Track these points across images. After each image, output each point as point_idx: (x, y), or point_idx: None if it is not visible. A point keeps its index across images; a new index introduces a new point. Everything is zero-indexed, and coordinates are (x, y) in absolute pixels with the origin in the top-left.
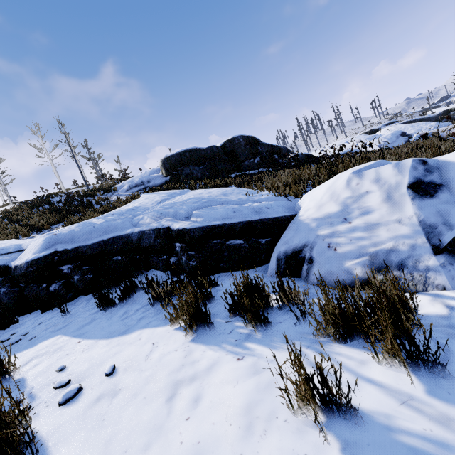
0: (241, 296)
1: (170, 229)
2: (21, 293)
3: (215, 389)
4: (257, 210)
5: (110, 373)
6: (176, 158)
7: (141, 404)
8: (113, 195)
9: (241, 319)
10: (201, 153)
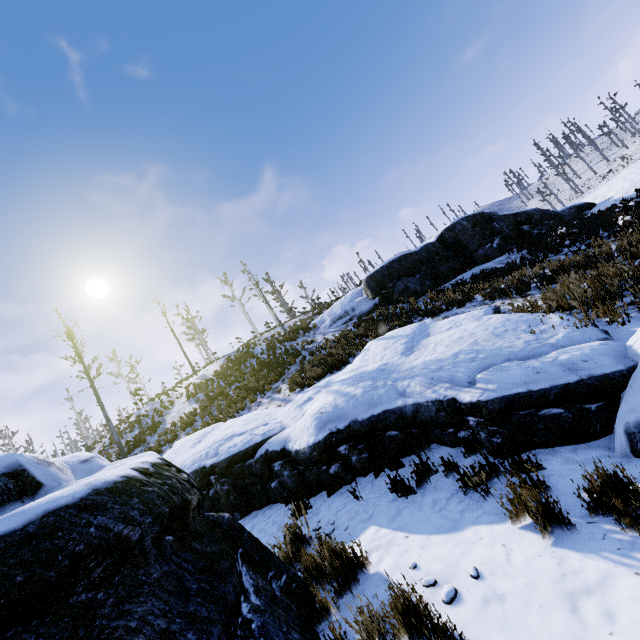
0: (604, 493)
1: (456, 401)
2: (301, 476)
3: (627, 606)
4: (569, 366)
5: (477, 576)
6: (382, 273)
7: (541, 613)
8: (316, 334)
9: (608, 520)
10: (413, 258)
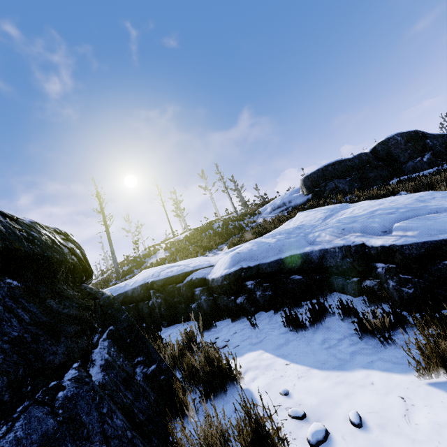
0: None
1: (365, 247)
2: (215, 302)
3: None
4: None
5: (359, 424)
6: (318, 174)
7: None
8: (258, 217)
9: None
10: (346, 164)
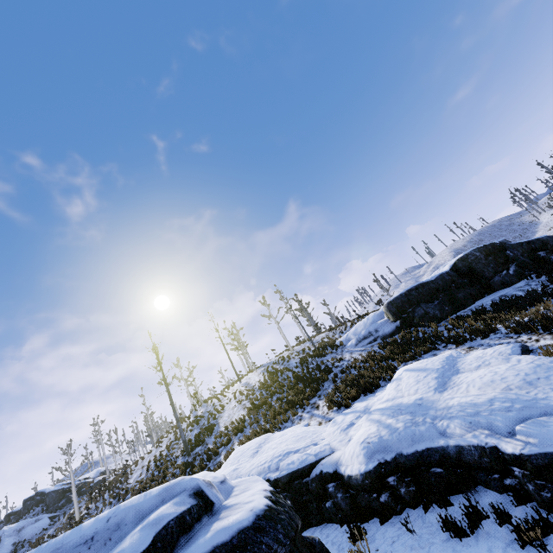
0: None
1: (498, 450)
2: (353, 500)
3: None
4: None
5: None
6: (402, 299)
7: None
8: (343, 352)
9: None
10: (430, 286)
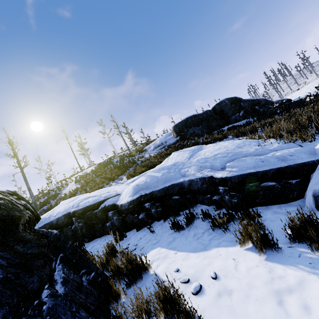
0: (302, 228)
1: (213, 178)
2: (123, 220)
3: None
4: (281, 158)
5: (215, 277)
6: (182, 124)
7: (257, 304)
8: (145, 154)
9: (302, 245)
10: (199, 117)
